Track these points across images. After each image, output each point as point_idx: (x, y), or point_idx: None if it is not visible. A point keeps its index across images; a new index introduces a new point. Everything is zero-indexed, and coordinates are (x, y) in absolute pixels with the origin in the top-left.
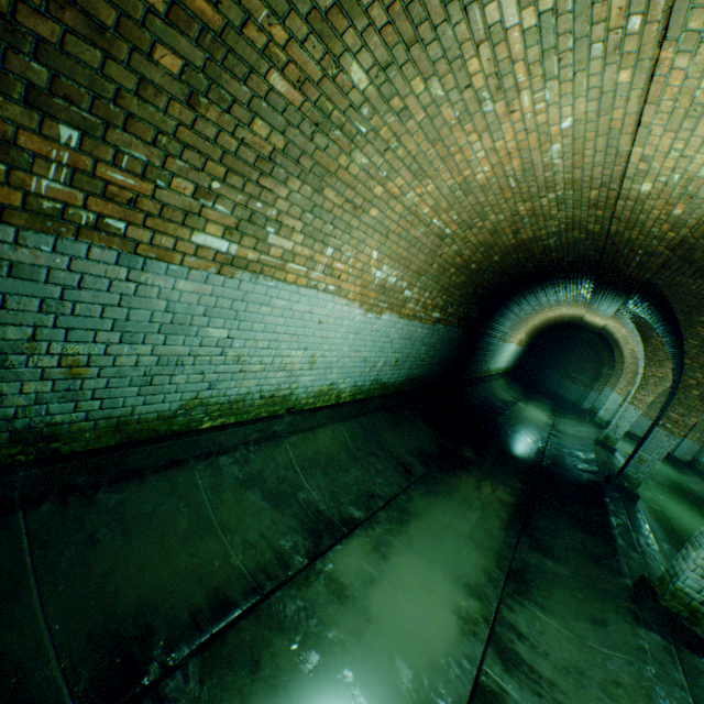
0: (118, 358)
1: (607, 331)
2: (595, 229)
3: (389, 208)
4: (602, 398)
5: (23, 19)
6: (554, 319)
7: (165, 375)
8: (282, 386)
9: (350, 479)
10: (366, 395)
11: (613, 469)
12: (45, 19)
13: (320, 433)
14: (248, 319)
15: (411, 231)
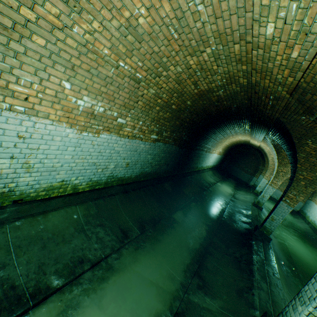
0: None
1: (261, 148)
2: (244, 82)
3: (59, 40)
4: (258, 180)
5: None
6: (236, 142)
7: None
8: None
9: (68, 248)
10: (106, 185)
11: (260, 220)
12: None
13: (52, 215)
14: None
15: (101, 70)
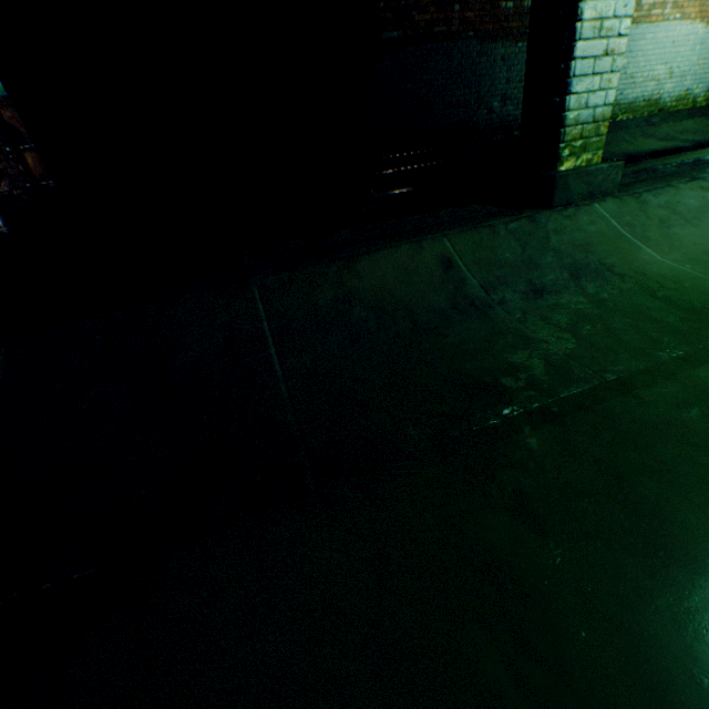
0: None
1: None
2: None
3: None
4: None
5: None
6: None
7: None
8: (653, 94)
9: None
10: None
11: None
12: None
13: (684, 123)
14: (633, 52)
15: None
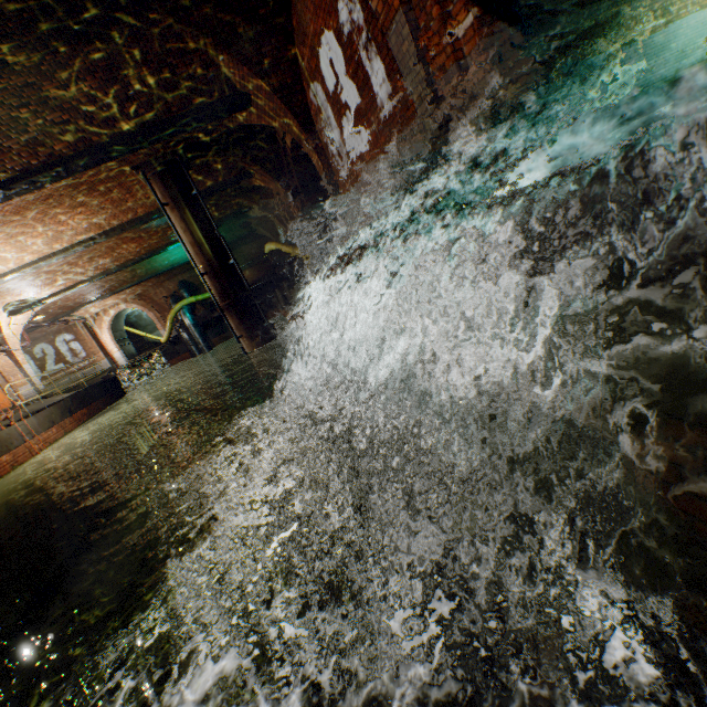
0: (656, 64)
1: None
2: None
3: None
4: None
5: (628, 10)
6: None
7: (666, 65)
8: (702, 57)
9: None
10: None
11: None
12: (629, 8)
13: None
14: (677, 38)
15: None
